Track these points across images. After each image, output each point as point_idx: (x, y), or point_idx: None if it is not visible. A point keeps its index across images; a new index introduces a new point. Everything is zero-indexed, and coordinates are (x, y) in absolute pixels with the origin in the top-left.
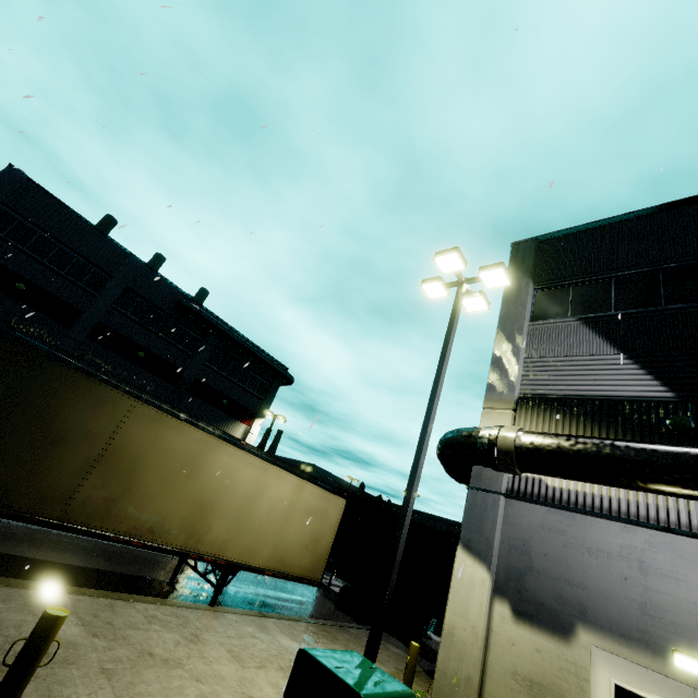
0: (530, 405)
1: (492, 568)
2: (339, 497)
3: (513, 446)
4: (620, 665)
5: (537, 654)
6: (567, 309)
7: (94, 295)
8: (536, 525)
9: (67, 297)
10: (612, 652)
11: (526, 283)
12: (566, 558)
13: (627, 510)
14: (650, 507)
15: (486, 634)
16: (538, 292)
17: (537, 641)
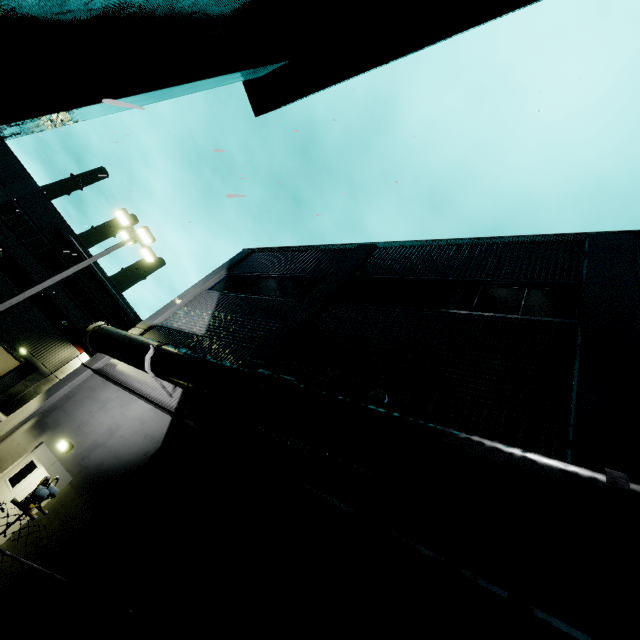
0: (156, 330)
1: (44, 403)
2: (13, 358)
3: (92, 329)
4: (44, 451)
5: (16, 446)
6: (226, 288)
7: None
8: (89, 386)
9: None
10: (46, 444)
11: (223, 269)
12: (81, 402)
13: (128, 382)
14: (137, 381)
15: (7, 436)
16: (227, 277)
17: (23, 440)
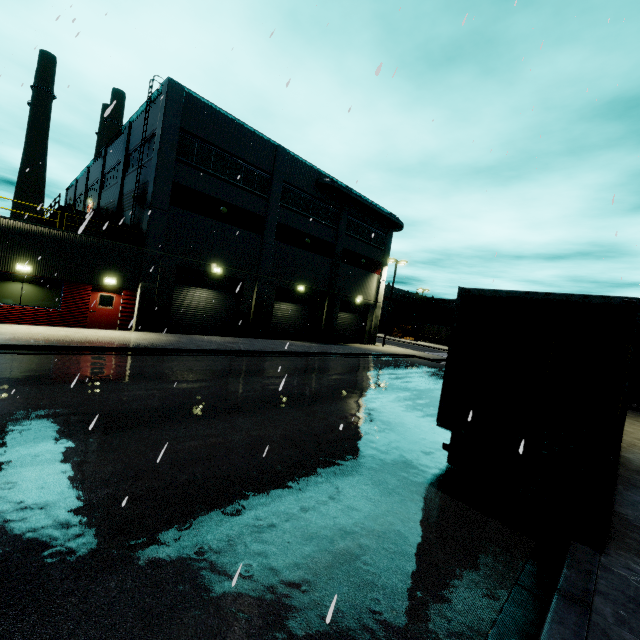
0: None
1: None
2: None
3: None
4: None
5: None
6: None
7: (265, 198)
8: None
9: (251, 207)
10: None
11: None
12: None
13: None
14: None
15: None
16: None
17: None
